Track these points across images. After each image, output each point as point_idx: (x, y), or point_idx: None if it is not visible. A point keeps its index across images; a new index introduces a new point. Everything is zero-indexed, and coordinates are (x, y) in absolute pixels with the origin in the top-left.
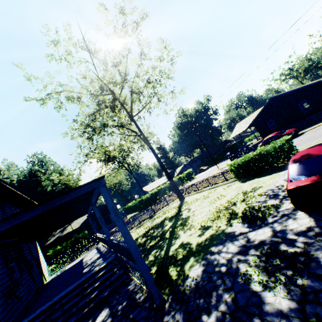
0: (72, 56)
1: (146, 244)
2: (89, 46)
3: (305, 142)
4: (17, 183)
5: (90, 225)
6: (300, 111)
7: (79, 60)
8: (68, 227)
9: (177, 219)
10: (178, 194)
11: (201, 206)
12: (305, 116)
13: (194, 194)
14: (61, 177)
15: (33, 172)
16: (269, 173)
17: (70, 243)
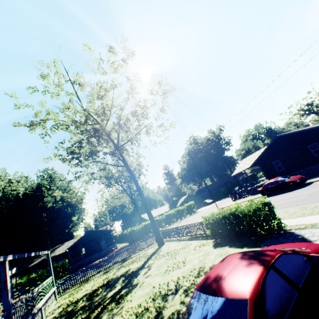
0: (61, 88)
1: (73, 318)
2: (79, 80)
3: (304, 199)
4: (23, 196)
5: (78, 250)
6: (310, 154)
7: (67, 92)
8: (57, 249)
9: (128, 282)
10: (157, 238)
11: (159, 269)
12: (317, 161)
13: (174, 241)
14: (64, 194)
15: (40, 187)
16: (243, 243)
17: (46, 272)
